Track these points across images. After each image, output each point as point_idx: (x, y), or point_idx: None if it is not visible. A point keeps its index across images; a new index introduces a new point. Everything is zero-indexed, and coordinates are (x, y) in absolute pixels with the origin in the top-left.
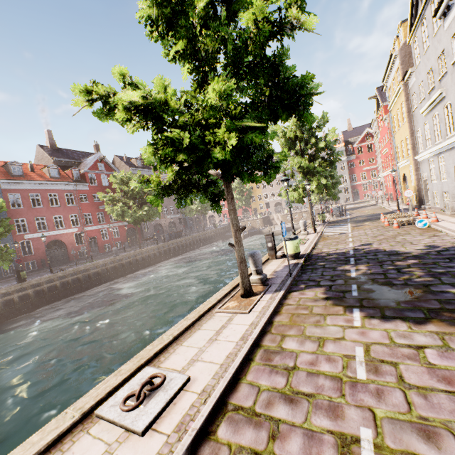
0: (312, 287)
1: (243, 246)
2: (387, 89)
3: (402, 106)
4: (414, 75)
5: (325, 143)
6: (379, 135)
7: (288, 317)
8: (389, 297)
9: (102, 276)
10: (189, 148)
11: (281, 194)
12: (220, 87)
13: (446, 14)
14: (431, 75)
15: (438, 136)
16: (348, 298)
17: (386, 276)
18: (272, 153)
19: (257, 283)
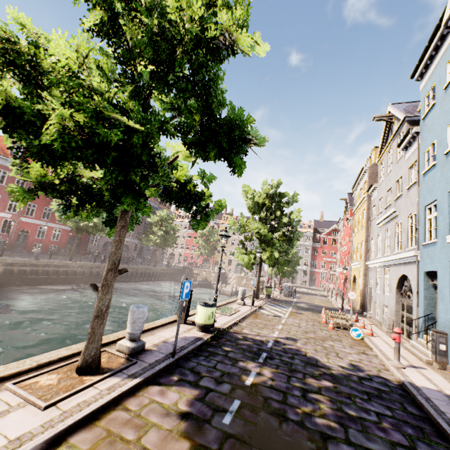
0: (185, 385)
1: (112, 294)
2: (354, 196)
3: (363, 213)
4: (377, 190)
5: (288, 220)
6: (342, 233)
7: (95, 439)
8: (267, 446)
9: (1, 276)
10: (20, 116)
11: (235, 253)
12: (79, 43)
13: (407, 148)
14: (389, 193)
15: (387, 249)
16: (212, 427)
17: (285, 398)
18: (203, 196)
19: (124, 352)
